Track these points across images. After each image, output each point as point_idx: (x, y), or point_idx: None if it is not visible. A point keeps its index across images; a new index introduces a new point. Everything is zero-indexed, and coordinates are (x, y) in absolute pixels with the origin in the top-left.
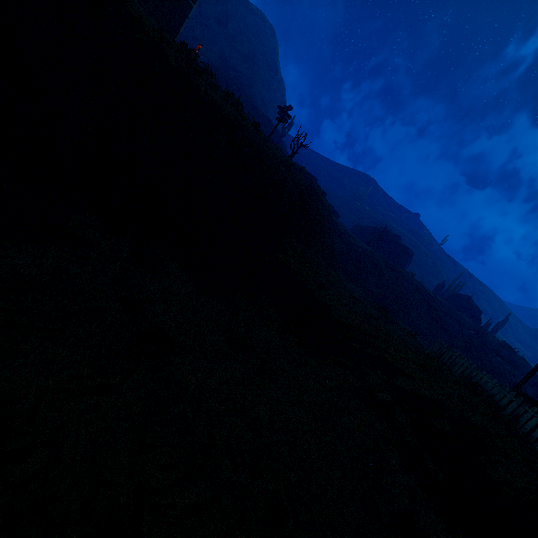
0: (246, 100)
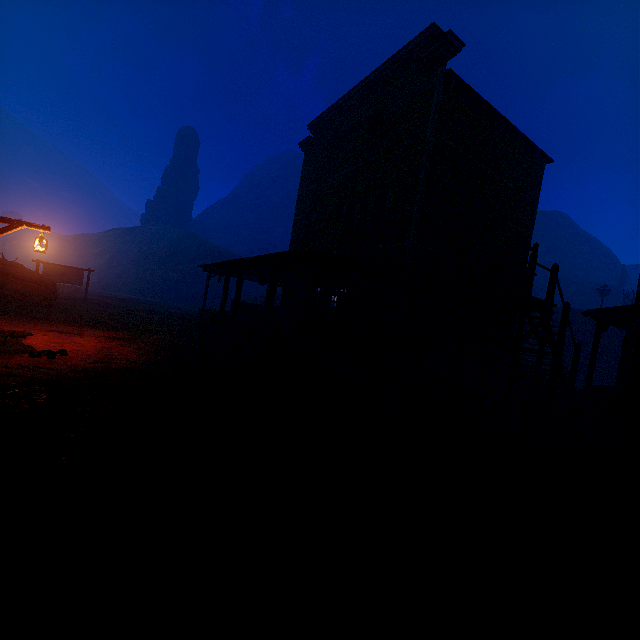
0: (565, 283)
